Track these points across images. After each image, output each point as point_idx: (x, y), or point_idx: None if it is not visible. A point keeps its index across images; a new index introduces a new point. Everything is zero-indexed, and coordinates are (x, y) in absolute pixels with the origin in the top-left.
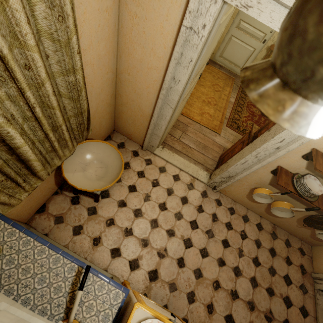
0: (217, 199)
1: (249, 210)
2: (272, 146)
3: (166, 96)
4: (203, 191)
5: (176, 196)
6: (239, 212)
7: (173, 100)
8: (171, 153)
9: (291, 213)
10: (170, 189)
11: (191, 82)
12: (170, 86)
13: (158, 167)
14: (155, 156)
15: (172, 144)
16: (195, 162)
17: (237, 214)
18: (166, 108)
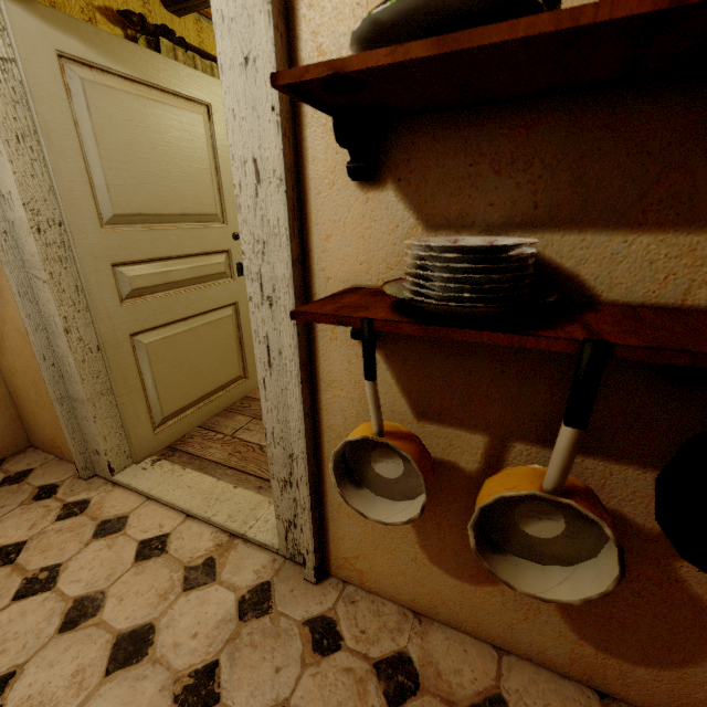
0: (321, 617)
1: (510, 660)
2: (260, 217)
3: (23, 256)
4: (254, 584)
5: (101, 629)
6: (447, 678)
7: (35, 257)
8: (176, 471)
9: (611, 545)
10: (95, 596)
11: (84, 211)
12: (11, 223)
13: (100, 521)
14: (114, 489)
15: (200, 448)
16: (260, 485)
17: (436, 693)
18: (41, 293)
